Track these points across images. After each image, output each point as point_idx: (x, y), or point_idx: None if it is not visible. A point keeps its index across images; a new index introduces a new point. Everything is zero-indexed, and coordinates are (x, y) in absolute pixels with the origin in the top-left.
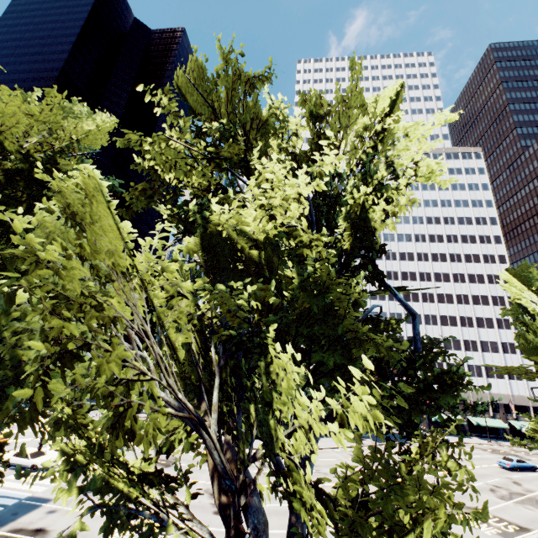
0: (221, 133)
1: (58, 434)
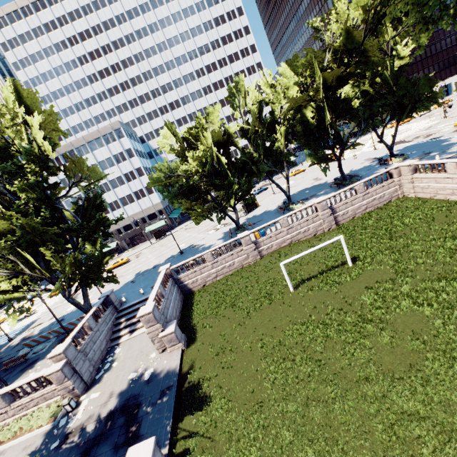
0: None
1: None
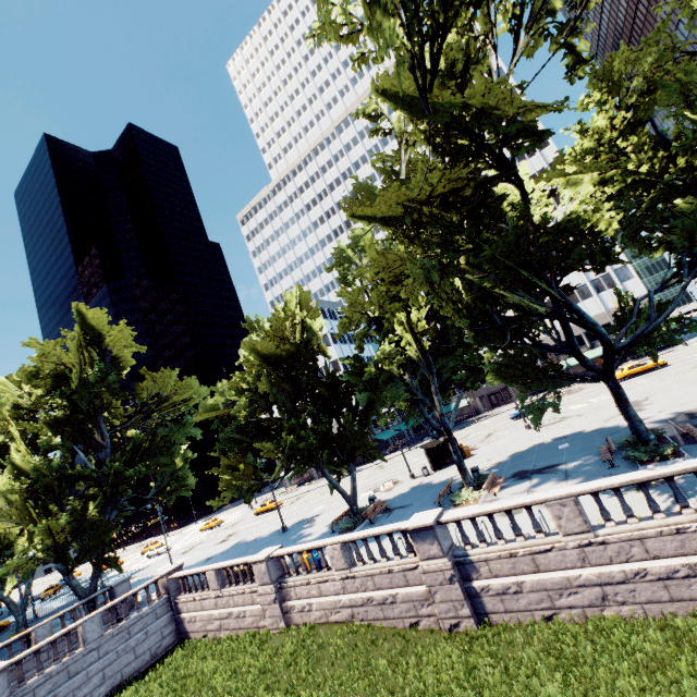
0: (15, 406)
1: (7, 541)
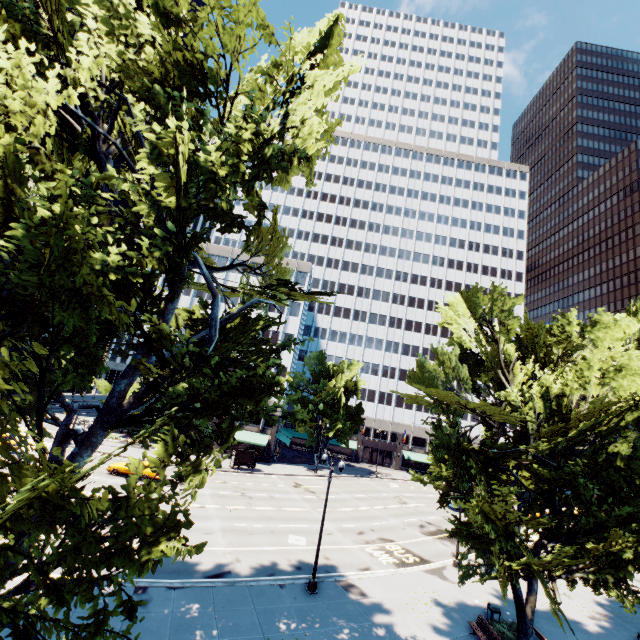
0: (13, 5)
1: None
